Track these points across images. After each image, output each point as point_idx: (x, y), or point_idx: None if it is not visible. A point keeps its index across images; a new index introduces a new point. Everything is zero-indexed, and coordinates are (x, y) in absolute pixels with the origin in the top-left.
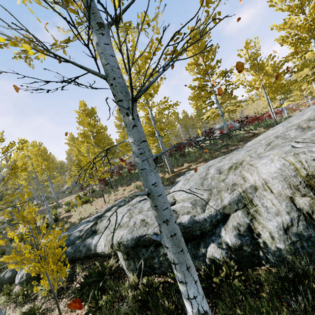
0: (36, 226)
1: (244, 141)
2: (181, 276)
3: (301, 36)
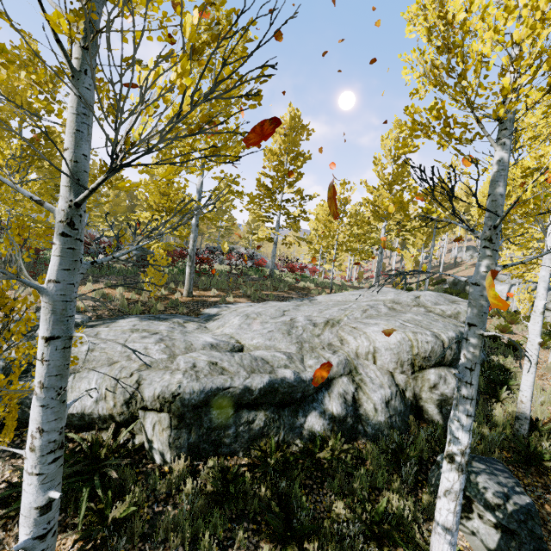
0: None
1: (297, 292)
2: (473, 411)
3: (382, 212)
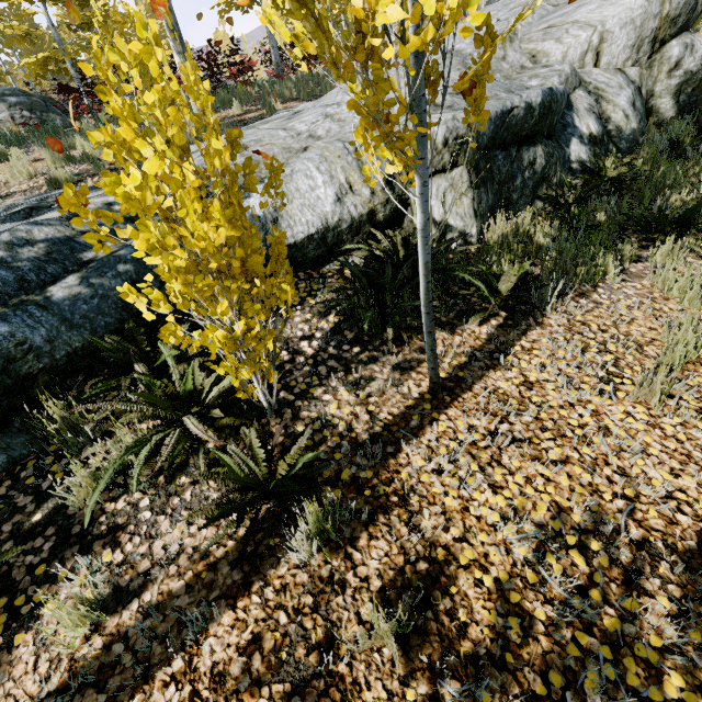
0: None
1: None
2: None
3: None
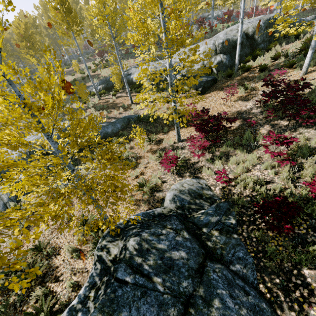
0: (75, 78)
1: None
2: None
3: None
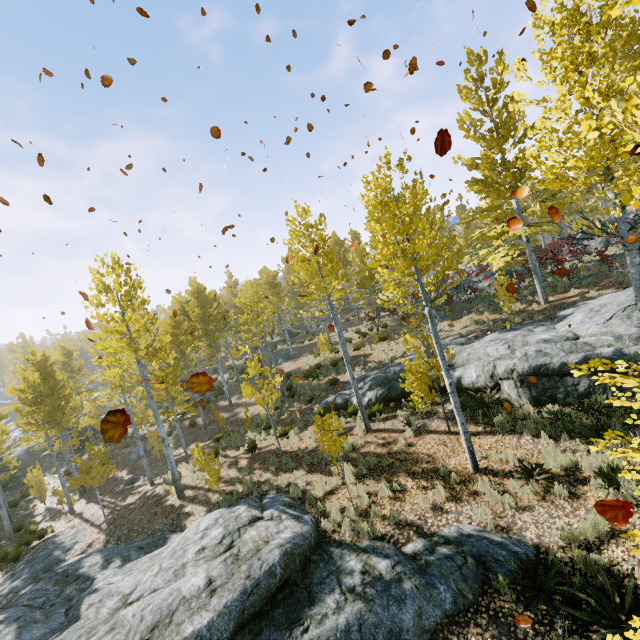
0: (319, 363)
1: None
2: None
3: None
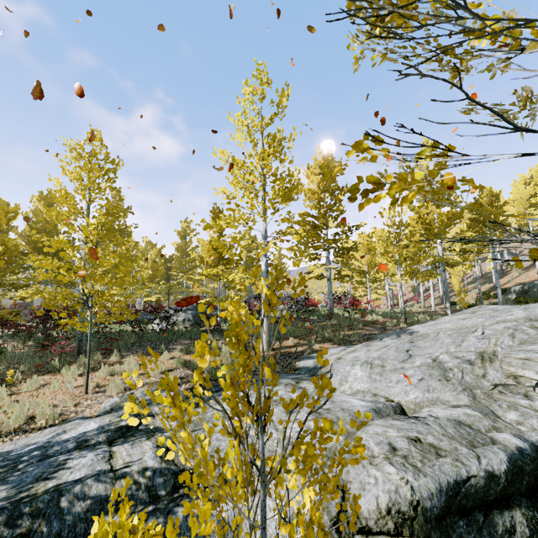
0: None
1: (374, 327)
2: None
3: (437, 228)
